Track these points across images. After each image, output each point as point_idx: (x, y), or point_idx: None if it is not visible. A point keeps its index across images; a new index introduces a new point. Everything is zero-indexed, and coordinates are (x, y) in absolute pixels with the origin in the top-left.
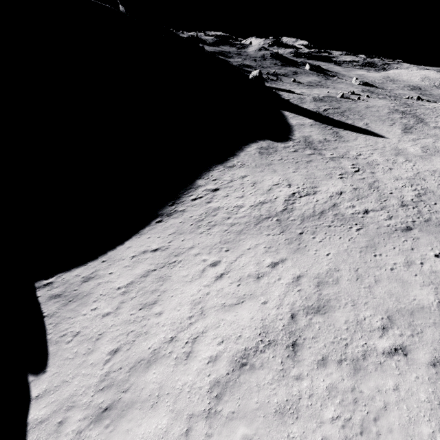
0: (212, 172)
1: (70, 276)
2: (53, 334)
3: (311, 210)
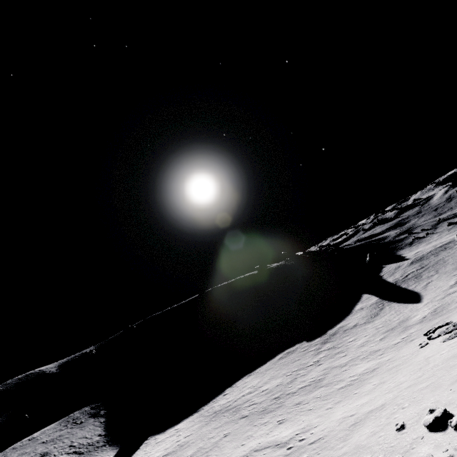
0: (238, 381)
1: (154, 437)
2: (135, 454)
3: (234, 405)
